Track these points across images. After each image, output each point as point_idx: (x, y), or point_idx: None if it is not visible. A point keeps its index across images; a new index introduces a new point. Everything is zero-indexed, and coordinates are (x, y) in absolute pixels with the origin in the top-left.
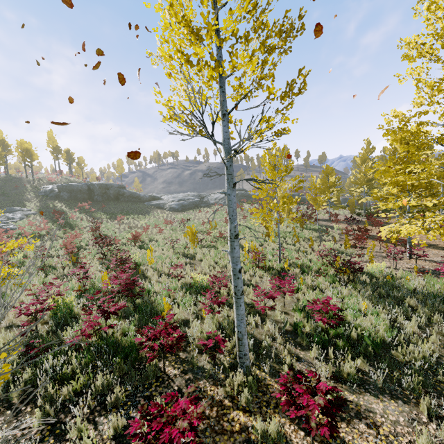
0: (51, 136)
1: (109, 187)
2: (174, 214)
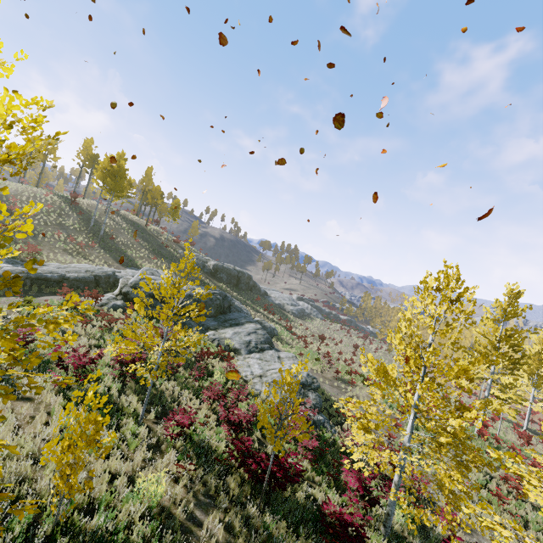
0: (149, 173)
1: (251, 278)
2: (302, 322)
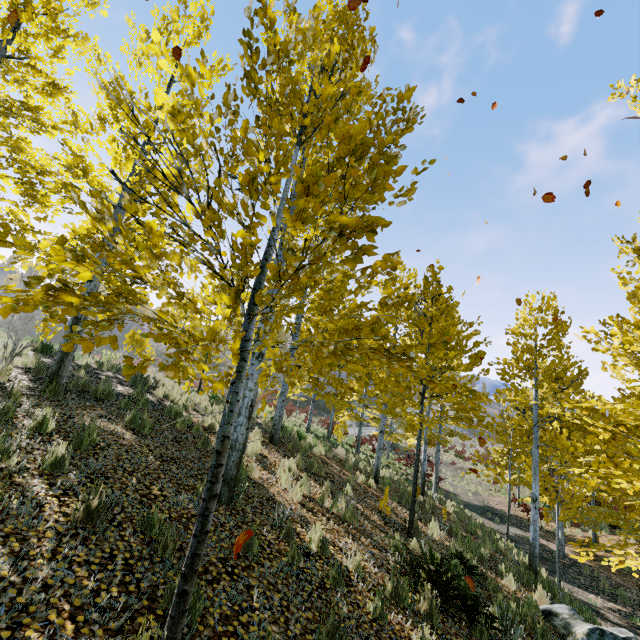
0: None
1: None
2: None
